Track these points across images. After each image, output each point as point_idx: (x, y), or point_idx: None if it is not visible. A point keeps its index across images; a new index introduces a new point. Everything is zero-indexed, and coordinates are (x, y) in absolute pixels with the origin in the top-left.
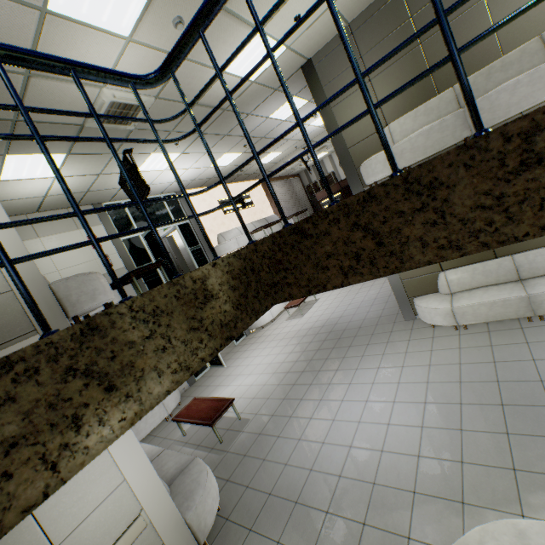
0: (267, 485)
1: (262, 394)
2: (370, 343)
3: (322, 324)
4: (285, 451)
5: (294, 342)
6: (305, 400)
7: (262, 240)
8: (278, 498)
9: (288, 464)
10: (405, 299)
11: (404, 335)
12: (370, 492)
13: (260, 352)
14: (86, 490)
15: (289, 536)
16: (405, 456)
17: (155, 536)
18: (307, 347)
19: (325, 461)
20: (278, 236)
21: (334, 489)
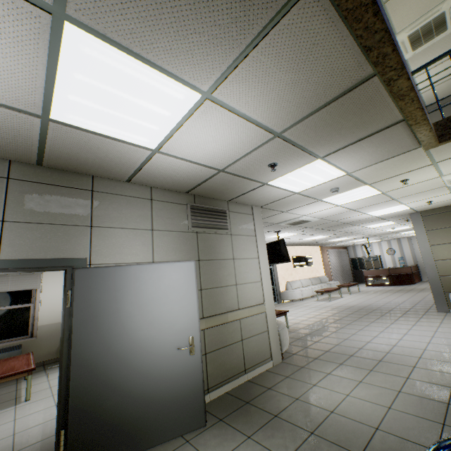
0: (324, 348)
1: (304, 323)
2: (402, 316)
3: (351, 305)
4: (334, 341)
5: (325, 309)
6: (345, 328)
7: (441, 120)
8: (335, 353)
9: (339, 345)
10: (441, 292)
11: (437, 316)
12: (416, 359)
13: (294, 309)
14: (249, 270)
15: (349, 363)
16: (447, 353)
17: (265, 322)
18: (340, 312)
19: (372, 347)
20: (450, 117)
21: (383, 355)
